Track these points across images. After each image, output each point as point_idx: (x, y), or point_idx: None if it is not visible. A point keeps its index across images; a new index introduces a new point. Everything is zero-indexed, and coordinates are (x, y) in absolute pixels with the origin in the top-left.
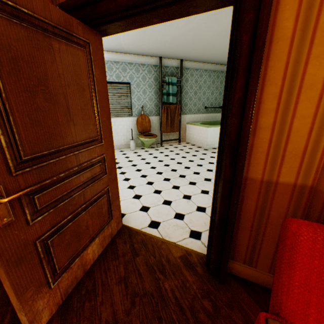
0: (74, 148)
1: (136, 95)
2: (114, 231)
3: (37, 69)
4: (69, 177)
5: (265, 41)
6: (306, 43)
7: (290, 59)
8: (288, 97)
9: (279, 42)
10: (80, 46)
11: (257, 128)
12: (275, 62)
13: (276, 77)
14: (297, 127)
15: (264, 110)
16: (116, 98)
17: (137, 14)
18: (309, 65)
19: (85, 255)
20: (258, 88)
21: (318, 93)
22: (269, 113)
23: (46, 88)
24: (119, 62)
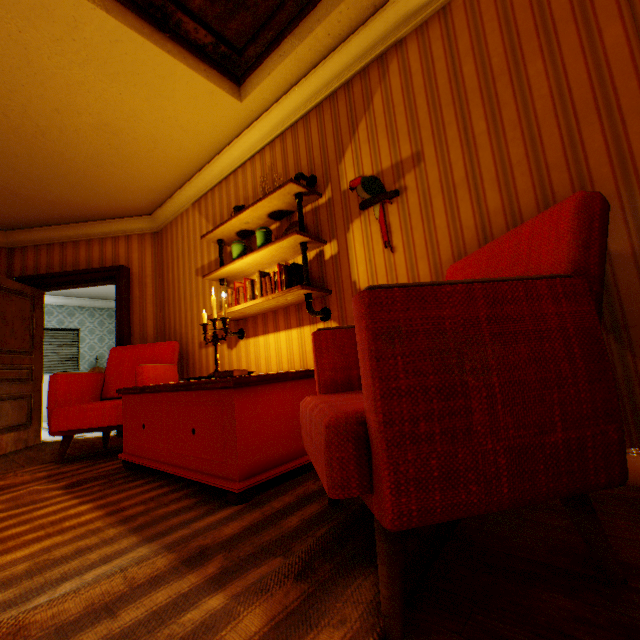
0: (13, 353)
1: (89, 343)
2: (32, 441)
3: (4, 308)
4: (5, 370)
5: (124, 298)
6: (145, 299)
7: (142, 304)
8: (144, 318)
9: (137, 298)
10: (29, 298)
11: (135, 333)
12: (137, 305)
13: (138, 311)
14: (150, 330)
15: (136, 324)
16: (55, 348)
17: (71, 285)
18: (148, 306)
19: (1, 439)
20: (132, 315)
21: (154, 316)
22: (139, 325)
23: (6, 317)
24: (66, 306)
